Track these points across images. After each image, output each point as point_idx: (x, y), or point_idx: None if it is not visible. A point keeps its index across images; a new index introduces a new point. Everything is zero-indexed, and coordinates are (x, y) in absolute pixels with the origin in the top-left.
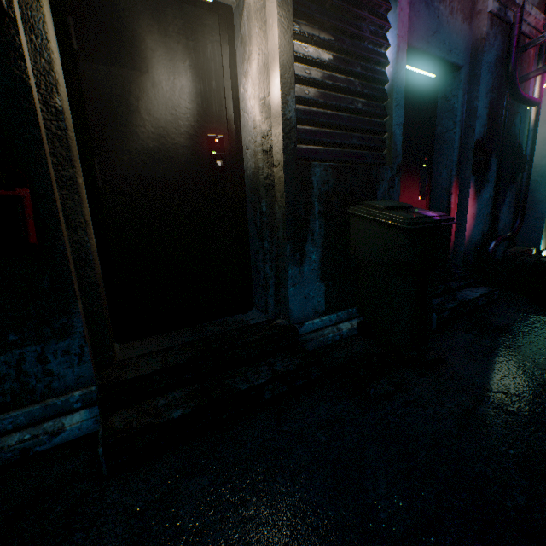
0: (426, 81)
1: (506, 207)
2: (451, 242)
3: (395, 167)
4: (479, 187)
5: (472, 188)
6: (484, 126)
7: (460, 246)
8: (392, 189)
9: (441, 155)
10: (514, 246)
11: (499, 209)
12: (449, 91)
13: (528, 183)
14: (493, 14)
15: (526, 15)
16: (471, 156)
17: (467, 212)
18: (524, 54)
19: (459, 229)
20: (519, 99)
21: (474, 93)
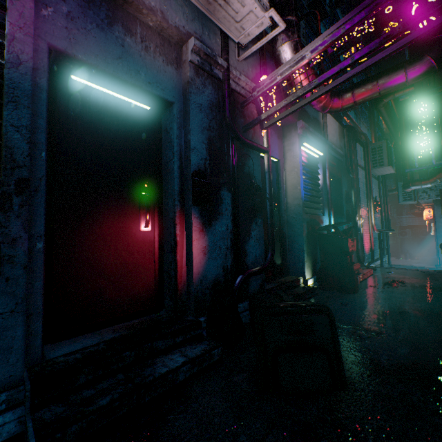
0: (141, 111)
1: (254, 240)
2: (183, 280)
3: (12, 182)
4: (209, 218)
5: (197, 220)
6: (204, 159)
7: (191, 285)
8: (6, 213)
9: (167, 184)
10: (288, 274)
11: (244, 242)
12: (168, 124)
13: (272, 218)
14: (197, 65)
15: (237, 79)
16: (190, 186)
17: (193, 246)
18: (246, 110)
19: (189, 265)
20: (243, 142)
21: (187, 127)
